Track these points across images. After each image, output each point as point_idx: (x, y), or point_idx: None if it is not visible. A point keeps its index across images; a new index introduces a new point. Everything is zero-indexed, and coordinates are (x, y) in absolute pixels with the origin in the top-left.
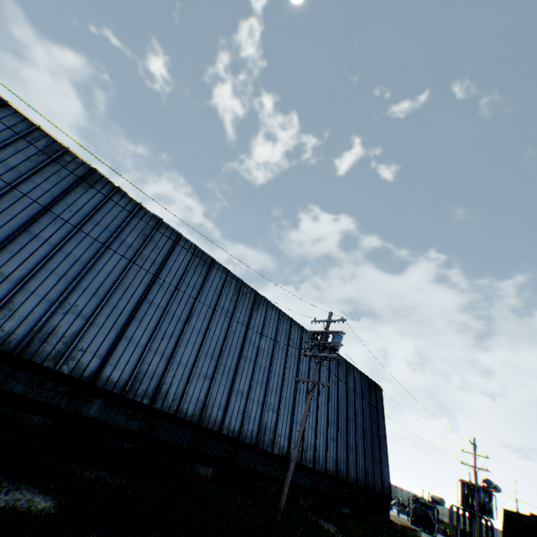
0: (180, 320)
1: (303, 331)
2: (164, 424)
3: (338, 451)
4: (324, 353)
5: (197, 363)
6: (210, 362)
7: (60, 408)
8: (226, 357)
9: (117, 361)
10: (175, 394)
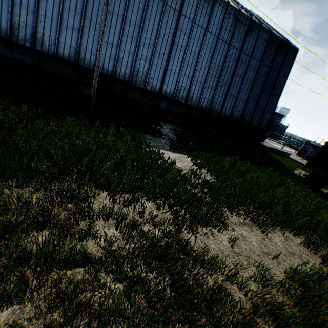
0: None
1: None
2: (50, 62)
3: (214, 96)
4: None
5: (62, 18)
6: (74, 17)
7: None
8: (90, 12)
9: None
10: (50, 42)
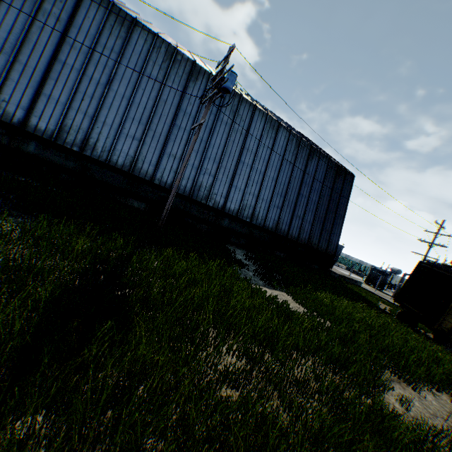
0: (100, 84)
1: (255, 109)
2: (97, 169)
3: (280, 216)
4: (211, 94)
5: (124, 126)
6: (137, 126)
7: (3, 144)
8: (155, 123)
9: (41, 114)
10: (104, 148)
